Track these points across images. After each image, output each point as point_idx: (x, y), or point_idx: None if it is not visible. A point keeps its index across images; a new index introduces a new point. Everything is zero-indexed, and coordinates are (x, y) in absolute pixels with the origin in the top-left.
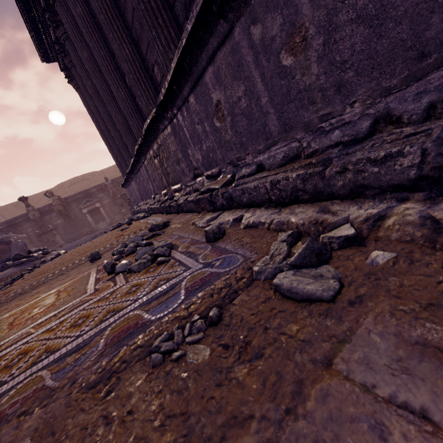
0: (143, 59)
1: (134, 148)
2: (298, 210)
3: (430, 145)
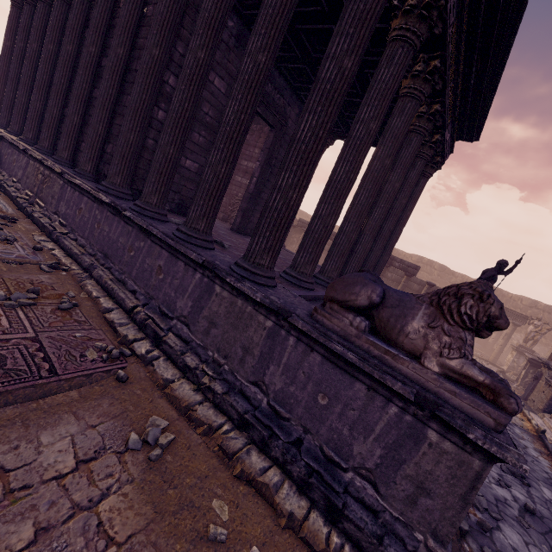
0: (83, 130)
1: (31, 133)
2: (69, 260)
3: (90, 264)
